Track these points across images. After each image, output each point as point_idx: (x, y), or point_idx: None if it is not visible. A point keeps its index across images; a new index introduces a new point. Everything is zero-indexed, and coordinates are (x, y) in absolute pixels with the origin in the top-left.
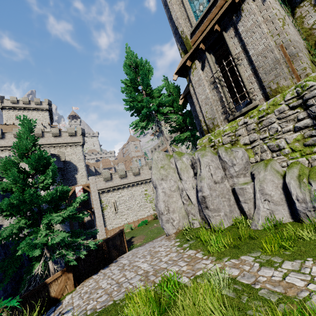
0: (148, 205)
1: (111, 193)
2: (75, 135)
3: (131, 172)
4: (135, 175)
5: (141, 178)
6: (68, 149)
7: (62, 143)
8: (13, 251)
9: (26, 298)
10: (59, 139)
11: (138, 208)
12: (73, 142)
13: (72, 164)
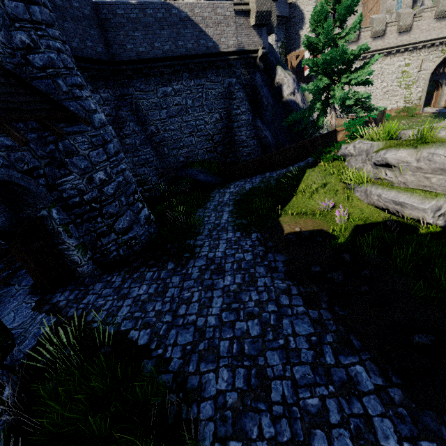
0: (400, 92)
1: None
2: None
3: (395, 25)
4: (401, 31)
5: (409, 39)
6: None
7: None
8: (292, 109)
9: (324, 137)
10: None
11: (382, 95)
12: None
13: (297, 10)
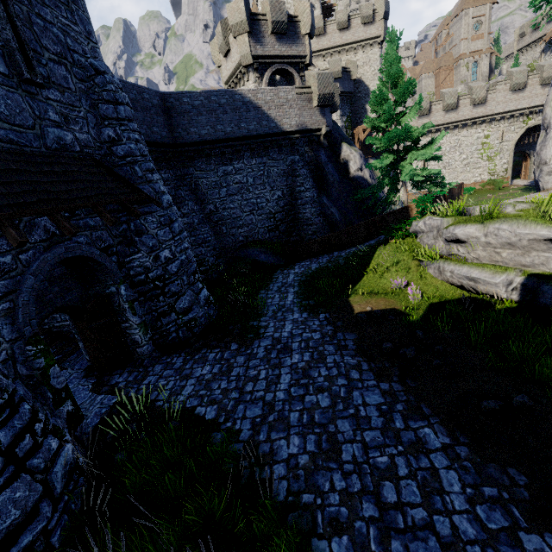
0: (483, 164)
1: (423, 138)
2: (372, 21)
3: (468, 98)
4: (475, 104)
5: (485, 111)
6: (358, 55)
7: (351, 44)
8: (360, 185)
9: (395, 213)
10: (346, 36)
11: (463, 168)
12: (368, 39)
13: (362, 85)
